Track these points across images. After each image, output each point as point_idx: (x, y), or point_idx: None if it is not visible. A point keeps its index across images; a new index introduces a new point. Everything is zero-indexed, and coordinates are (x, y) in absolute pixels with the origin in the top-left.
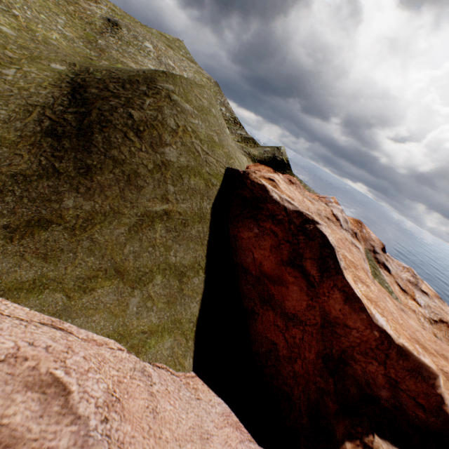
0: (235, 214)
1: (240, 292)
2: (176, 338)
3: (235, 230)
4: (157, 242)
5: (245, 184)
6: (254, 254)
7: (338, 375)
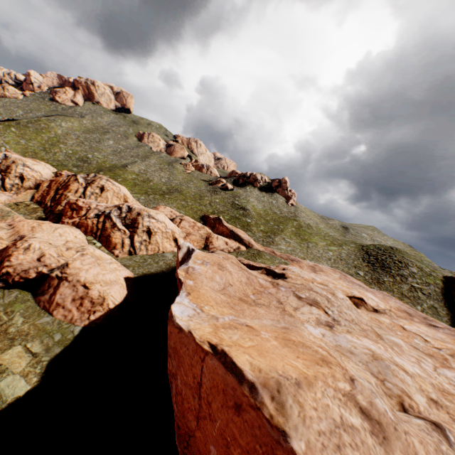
0: None
1: None
2: None
3: None
4: (419, 295)
5: None
6: None
7: None
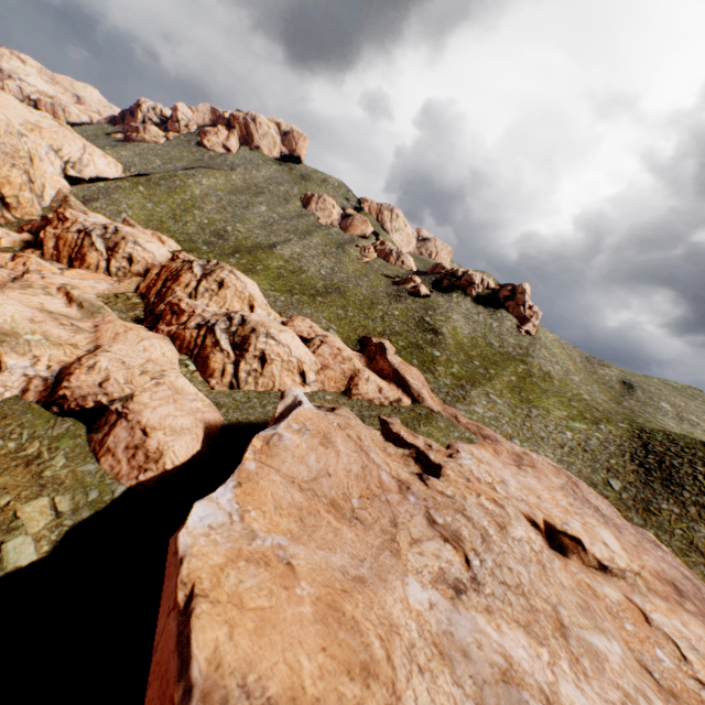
0: None
1: None
2: None
3: None
4: None
5: None
6: None
7: None
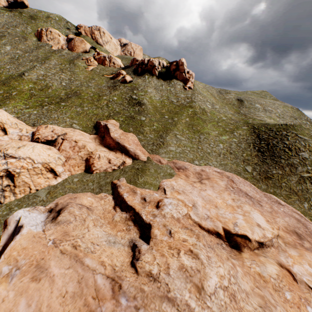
0: None
1: None
2: None
3: None
4: (308, 187)
5: None
6: None
7: None
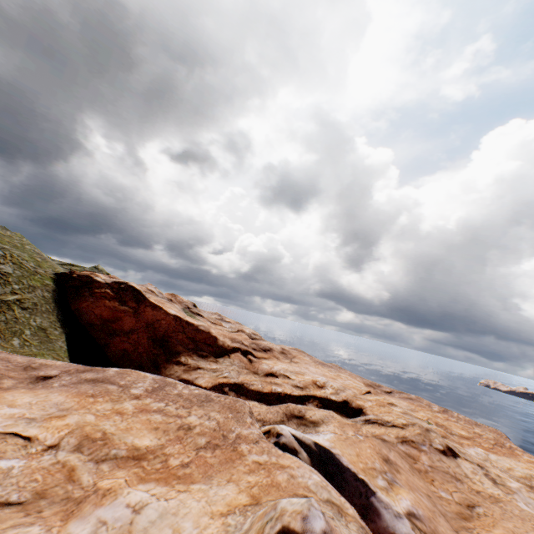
0: (73, 297)
1: (94, 338)
2: (55, 358)
3: (76, 305)
4: (18, 315)
5: (75, 277)
6: (95, 312)
7: (166, 347)
